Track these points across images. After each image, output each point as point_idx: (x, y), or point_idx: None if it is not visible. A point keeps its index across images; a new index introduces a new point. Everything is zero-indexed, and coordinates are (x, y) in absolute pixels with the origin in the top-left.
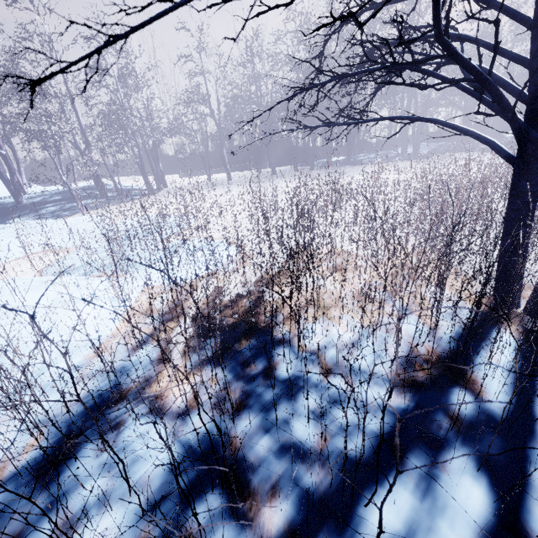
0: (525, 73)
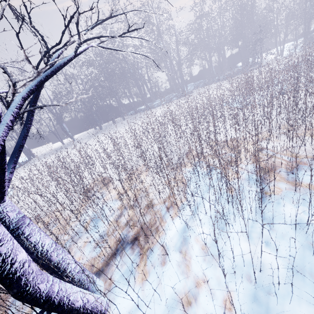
0: (232, 30)
